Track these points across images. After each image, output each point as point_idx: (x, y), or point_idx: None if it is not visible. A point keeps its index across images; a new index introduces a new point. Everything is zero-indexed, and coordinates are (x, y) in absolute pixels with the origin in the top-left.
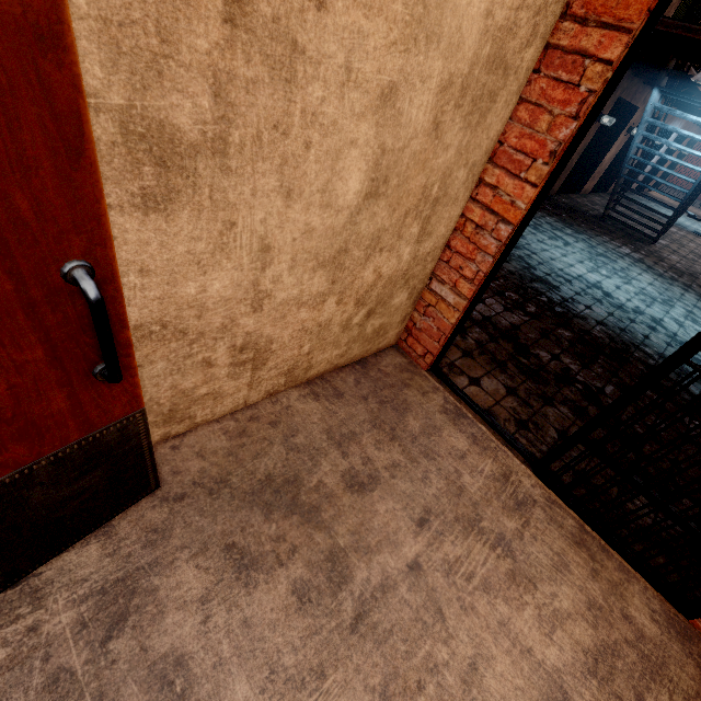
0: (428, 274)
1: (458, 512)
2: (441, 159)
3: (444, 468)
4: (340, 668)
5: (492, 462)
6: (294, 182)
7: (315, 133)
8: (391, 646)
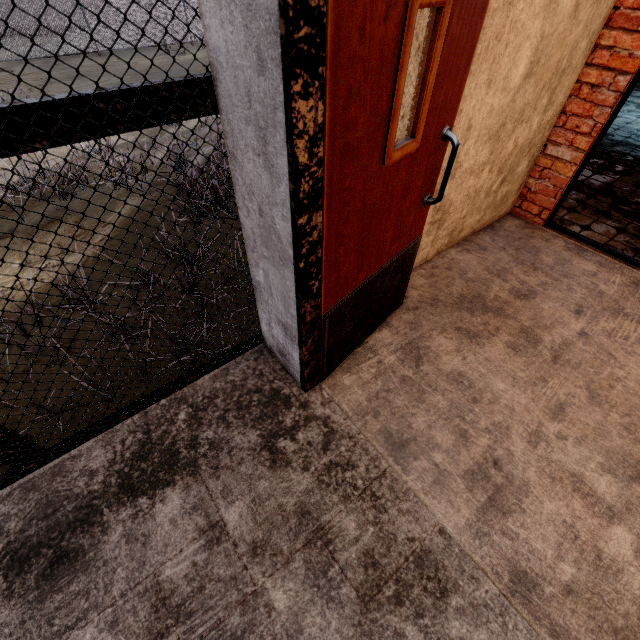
0: (544, 142)
1: (603, 305)
2: (573, 35)
3: (582, 282)
4: (554, 378)
5: (620, 276)
6: (493, 75)
7: (512, 35)
8: (583, 370)
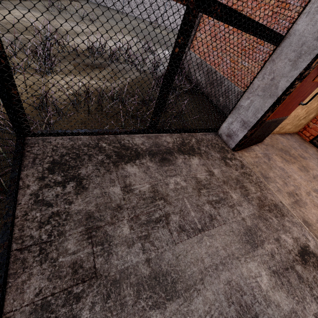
0: None
1: None
2: None
3: None
4: (314, 182)
5: None
6: None
7: None
8: None
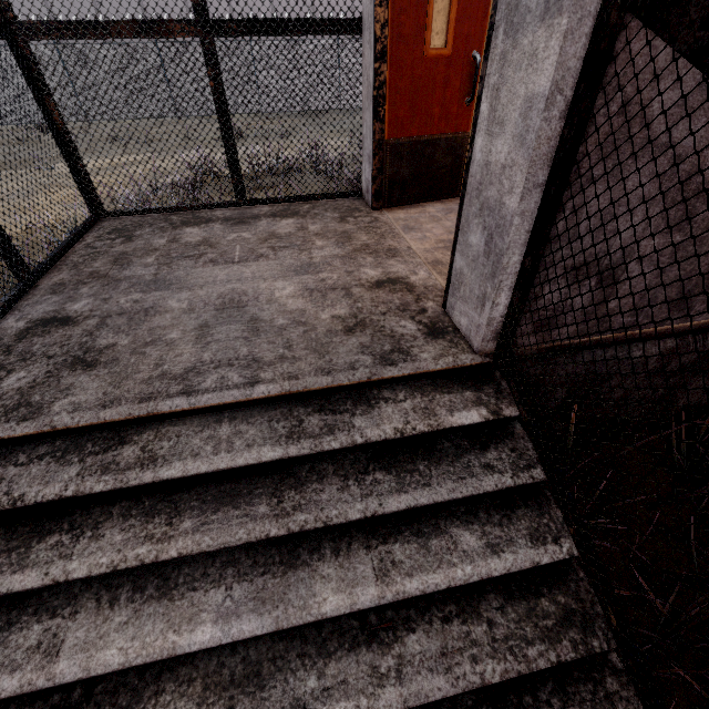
0: None
1: None
2: None
3: None
4: None
5: None
6: None
7: None
8: None
